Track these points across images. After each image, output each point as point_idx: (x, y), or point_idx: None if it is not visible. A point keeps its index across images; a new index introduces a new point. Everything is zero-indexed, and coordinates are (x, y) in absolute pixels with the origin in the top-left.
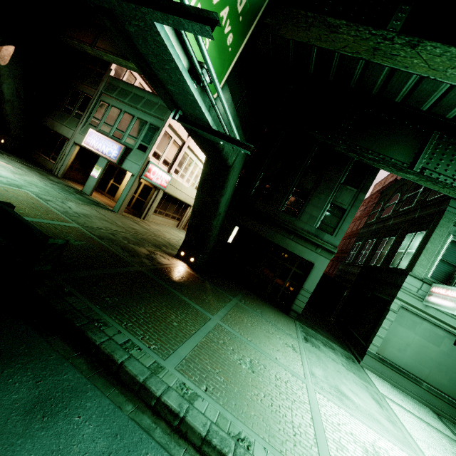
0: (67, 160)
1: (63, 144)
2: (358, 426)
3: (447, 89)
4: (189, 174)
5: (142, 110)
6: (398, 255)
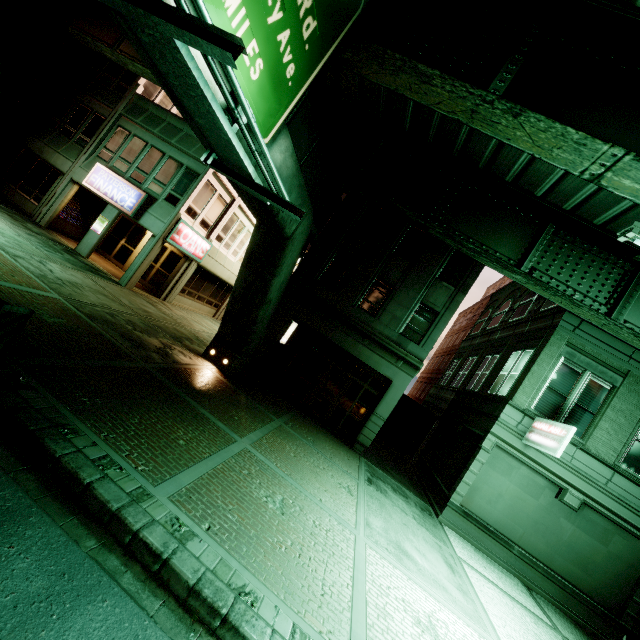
0: (57, 203)
1: (55, 179)
2: (415, 592)
3: (564, 173)
4: (237, 245)
5: (177, 146)
6: (500, 378)
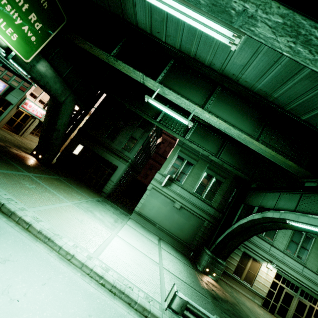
0: None
1: None
2: (84, 216)
3: None
4: None
5: None
6: None
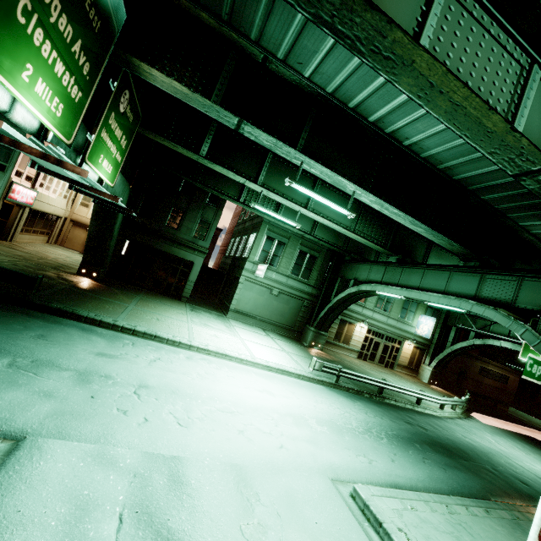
0: None
1: None
2: (211, 331)
3: None
4: (55, 185)
5: None
6: (246, 249)
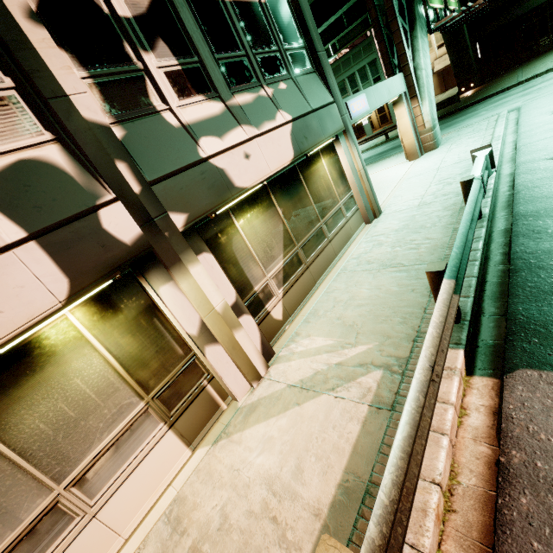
0: None
1: None
2: None
3: None
4: None
5: (355, 64)
6: None
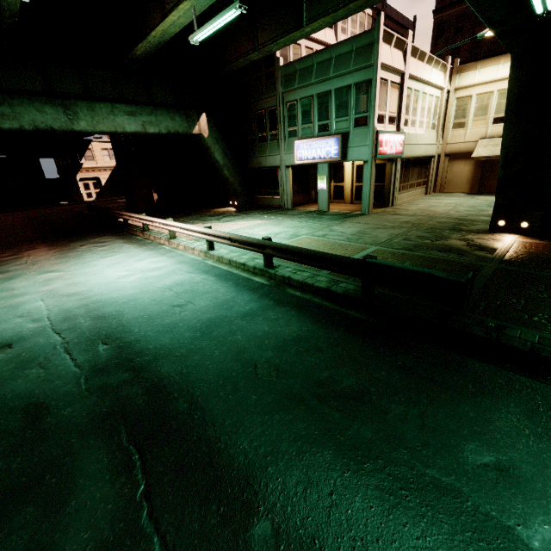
0: (288, 188)
1: (276, 175)
2: None
3: None
4: (419, 115)
5: (336, 76)
6: None
